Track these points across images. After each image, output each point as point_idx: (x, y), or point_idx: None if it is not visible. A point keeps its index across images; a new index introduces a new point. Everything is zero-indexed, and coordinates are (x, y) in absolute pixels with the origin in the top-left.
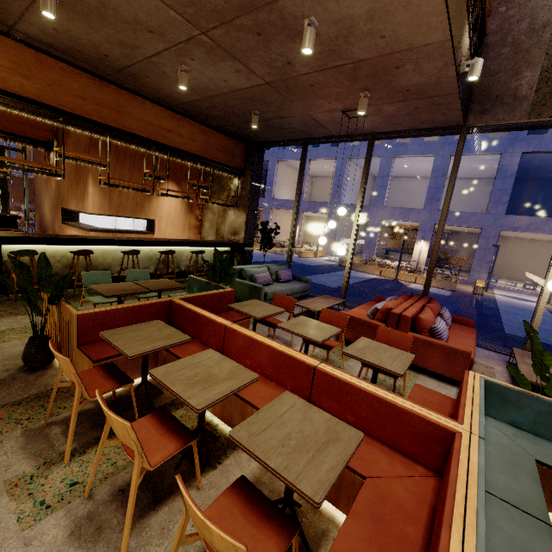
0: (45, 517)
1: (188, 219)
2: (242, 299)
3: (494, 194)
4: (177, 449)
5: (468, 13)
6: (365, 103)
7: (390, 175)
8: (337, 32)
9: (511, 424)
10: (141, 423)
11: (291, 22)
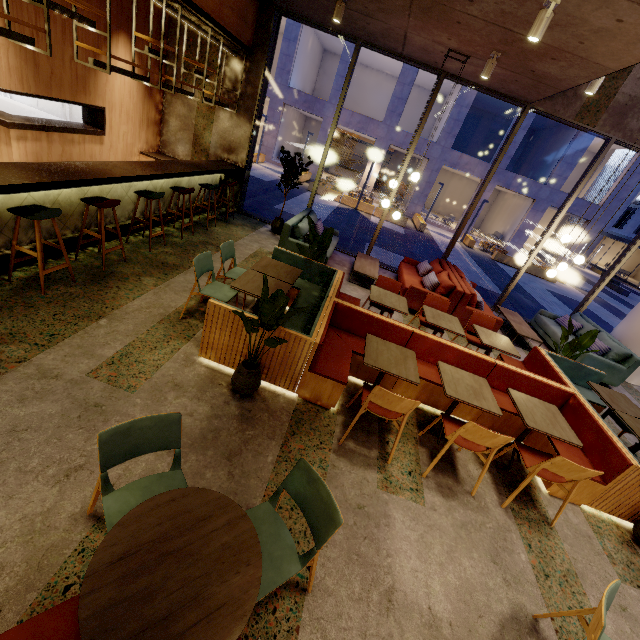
0: (423, 495)
1: (146, 109)
2: None
3: (449, 123)
4: None
5: None
6: (493, 68)
7: None
8: (557, 18)
9: None
10: (449, 428)
11: None
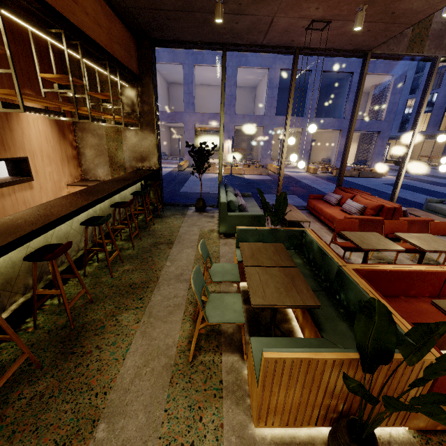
0: None
1: (63, 148)
2: None
3: (268, 100)
4: None
5: None
6: (364, 18)
7: (194, 83)
8: None
9: None
10: None
11: None
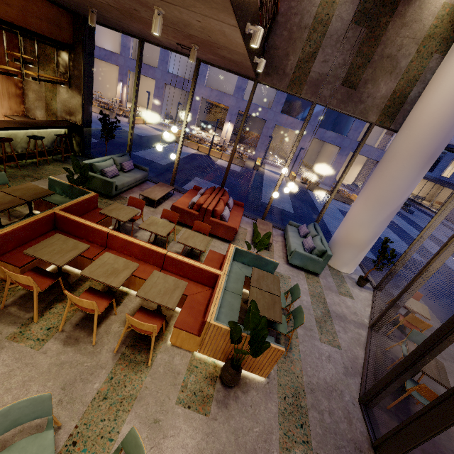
0: (45, 343)
1: (5, 86)
2: (96, 189)
3: (277, 96)
4: (108, 304)
5: (263, 22)
6: (195, 55)
7: None
8: (179, 20)
9: (242, 263)
10: (83, 297)
11: (142, 0)
